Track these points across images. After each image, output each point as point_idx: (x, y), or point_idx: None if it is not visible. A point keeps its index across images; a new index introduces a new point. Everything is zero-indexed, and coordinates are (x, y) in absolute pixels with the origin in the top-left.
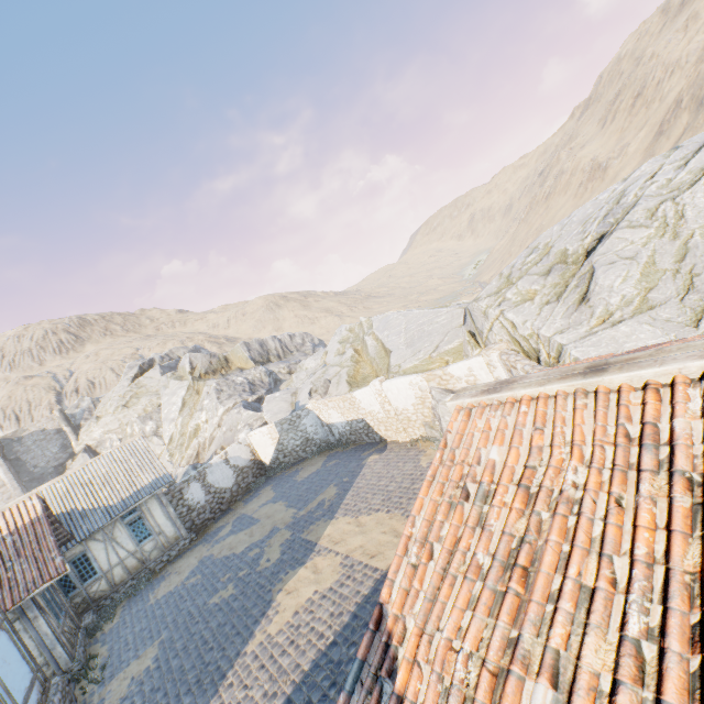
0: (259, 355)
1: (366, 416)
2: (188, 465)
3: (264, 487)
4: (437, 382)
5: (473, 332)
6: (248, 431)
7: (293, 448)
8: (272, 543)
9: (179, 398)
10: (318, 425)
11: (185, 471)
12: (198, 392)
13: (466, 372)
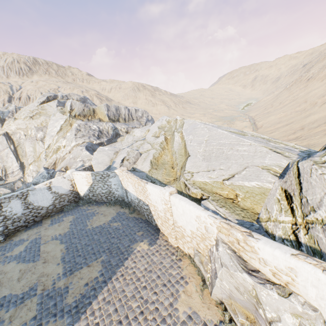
0: (113, 115)
1: (151, 205)
2: (44, 170)
3: (69, 215)
4: (230, 239)
5: (290, 195)
6: (73, 170)
7: (99, 193)
8: (14, 317)
9: (59, 125)
10: (119, 186)
11: (41, 173)
12: (71, 124)
13: (283, 267)
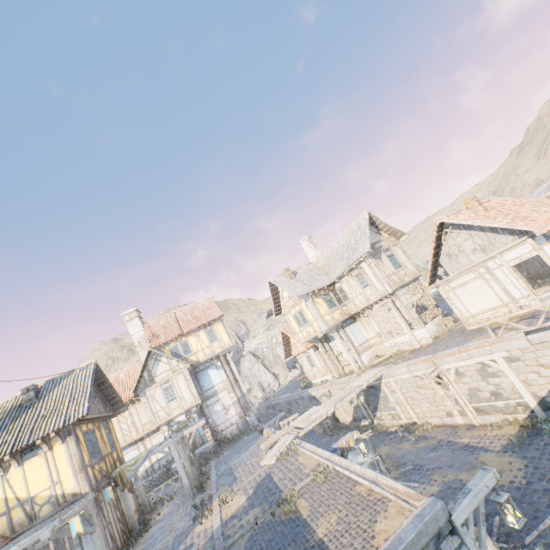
0: None
1: None
2: None
3: None
4: None
5: None
6: None
7: None
8: None
9: None
10: None
11: None
12: None
13: None
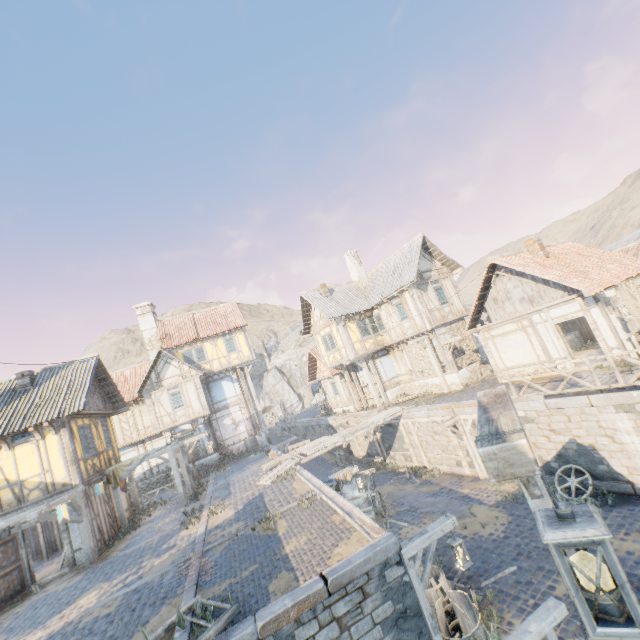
0: None
1: None
2: None
3: None
4: None
5: None
6: None
7: None
8: None
9: None
10: None
11: None
12: None
13: None
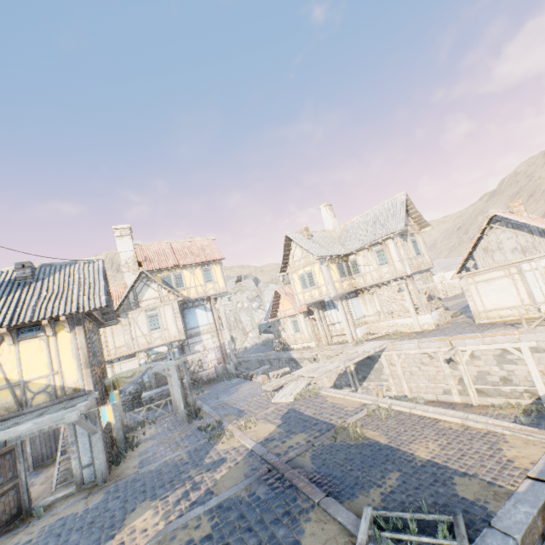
0: None
1: None
2: None
3: None
4: None
5: None
6: None
7: None
8: None
9: None
10: None
11: None
12: None
13: None
